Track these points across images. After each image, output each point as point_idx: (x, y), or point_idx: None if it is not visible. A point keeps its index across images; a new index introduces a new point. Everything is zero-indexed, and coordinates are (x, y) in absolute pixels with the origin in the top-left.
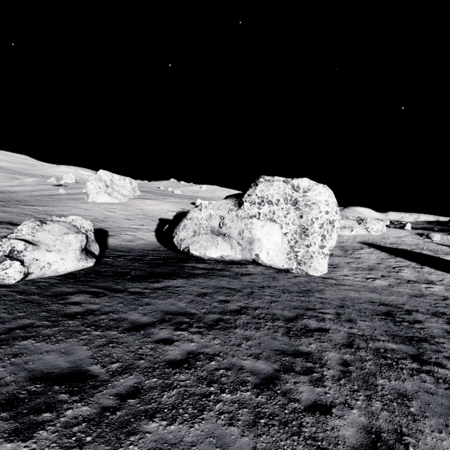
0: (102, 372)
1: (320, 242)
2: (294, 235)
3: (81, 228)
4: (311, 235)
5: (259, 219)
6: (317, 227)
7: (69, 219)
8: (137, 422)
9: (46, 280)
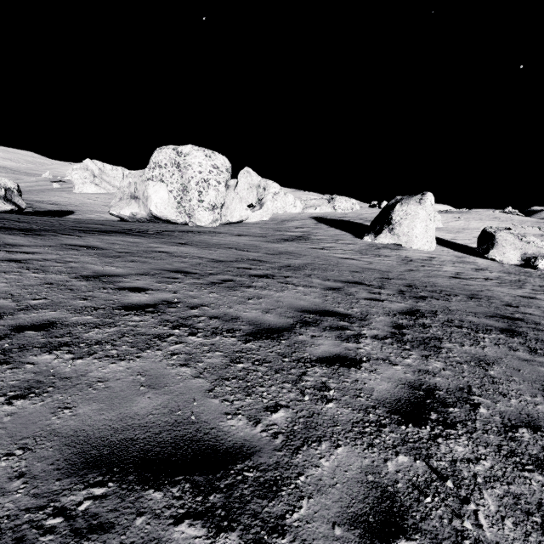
0: None
1: (198, 197)
2: (178, 192)
3: (4, 186)
4: (191, 191)
5: (153, 180)
6: (194, 185)
7: None
8: None
9: None
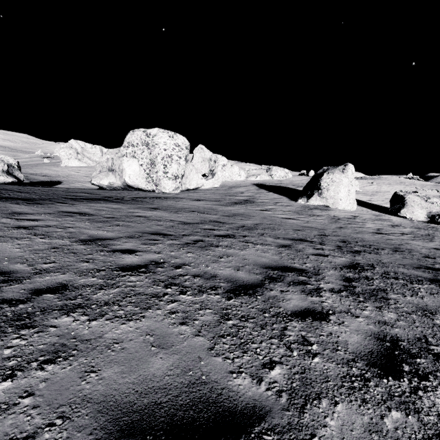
0: None
1: (164, 170)
2: (147, 166)
3: (7, 162)
4: (157, 165)
5: (127, 156)
6: (160, 159)
7: (0, 157)
8: None
9: None
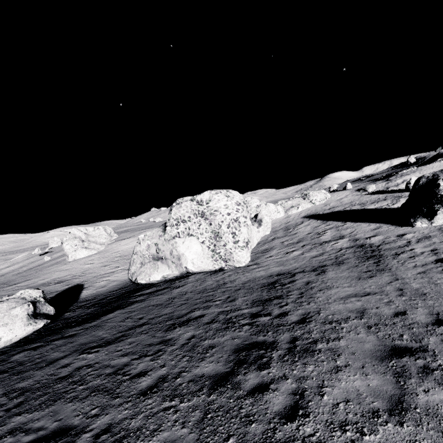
0: (4, 400)
1: (233, 239)
2: (210, 241)
3: (29, 298)
4: (223, 236)
5: (179, 237)
6: (225, 228)
7: (18, 294)
8: (9, 419)
9: (0, 351)
